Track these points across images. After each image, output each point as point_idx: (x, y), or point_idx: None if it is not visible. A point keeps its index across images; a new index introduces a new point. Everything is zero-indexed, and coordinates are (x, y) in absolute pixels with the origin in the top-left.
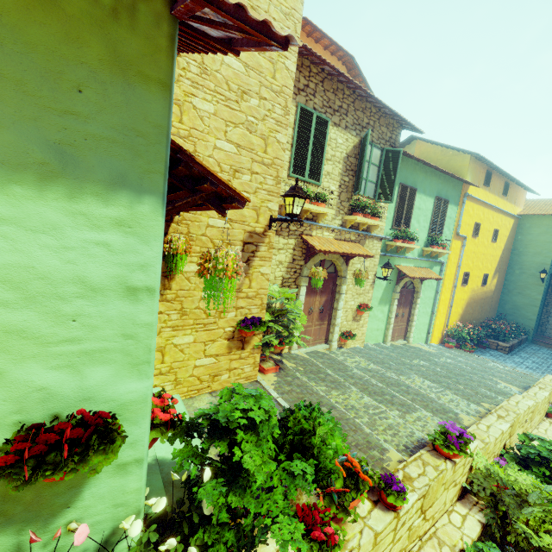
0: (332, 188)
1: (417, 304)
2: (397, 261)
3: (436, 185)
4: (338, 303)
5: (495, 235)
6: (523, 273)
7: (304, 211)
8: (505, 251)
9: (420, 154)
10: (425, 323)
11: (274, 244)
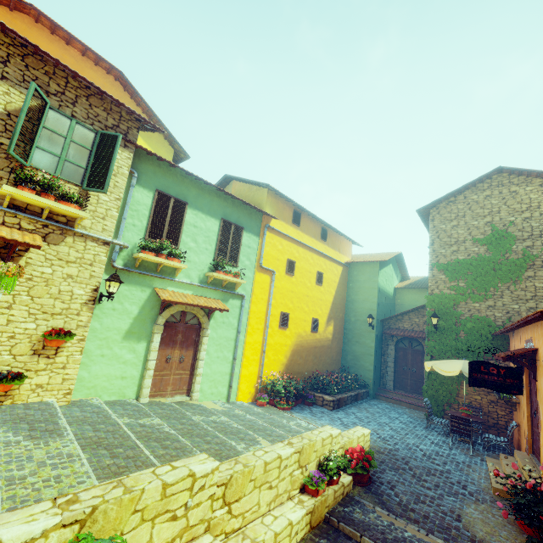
0: None
1: (204, 344)
2: (159, 283)
3: (222, 207)
4: None
5: (320, 278)
6: (357, 321)
7: None
8: (338, 297)
9: (235, 192)
10: (224, 373)
11: None
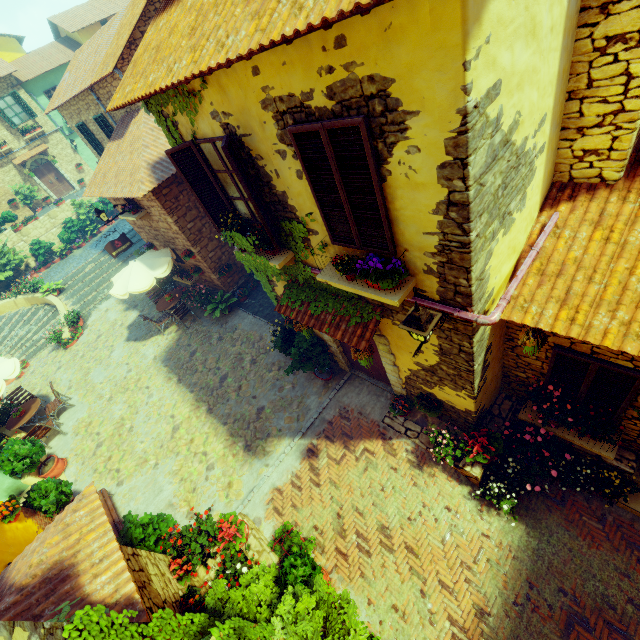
0: (5, 134)
1: None
2: None
3: None
4: (61, 172)
5: None
6: None
7: (2, 153)
8: None
9: (65, 30)
10: None
11: (5, 171)
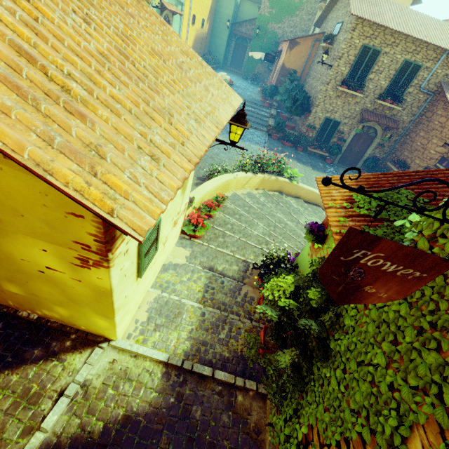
0: None
1: None
2: None
3: None
4: None
5: None
6: (220, 22)
7: None
8: (213, 3)
9: None
10: None
11: None
